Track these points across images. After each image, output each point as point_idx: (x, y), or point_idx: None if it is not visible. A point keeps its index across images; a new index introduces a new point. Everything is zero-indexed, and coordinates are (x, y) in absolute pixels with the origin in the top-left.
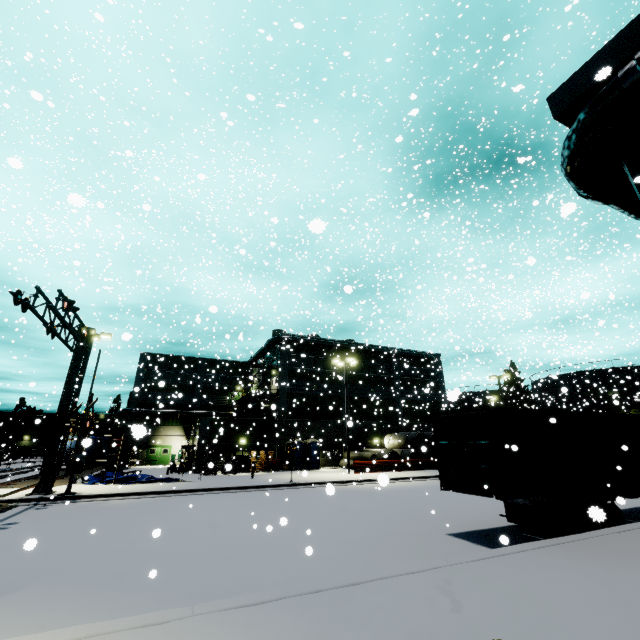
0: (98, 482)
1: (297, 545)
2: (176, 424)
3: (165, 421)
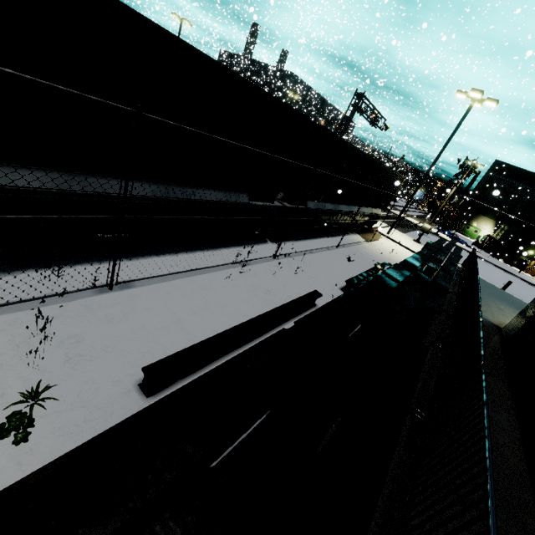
0: (443, 233)
1: (509, 289)
2: (492, 218)
3: (485, 213)
